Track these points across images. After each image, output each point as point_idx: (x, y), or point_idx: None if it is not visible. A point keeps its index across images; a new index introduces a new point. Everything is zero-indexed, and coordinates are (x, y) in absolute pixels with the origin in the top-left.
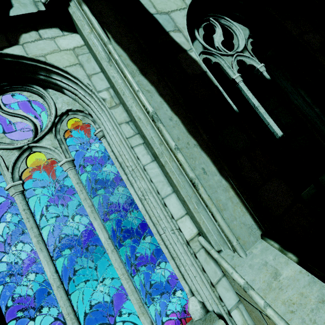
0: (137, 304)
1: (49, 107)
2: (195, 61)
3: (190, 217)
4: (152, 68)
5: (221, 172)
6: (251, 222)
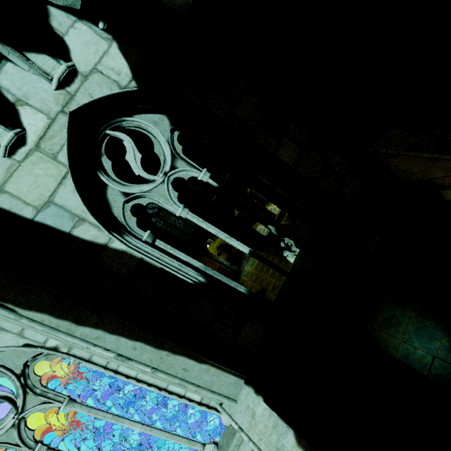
0: (187, 444)
1: (1, 372)
2: (124, 252)
3: None
4: (85, 310)
5: (199, 360)
6: (235, 379)
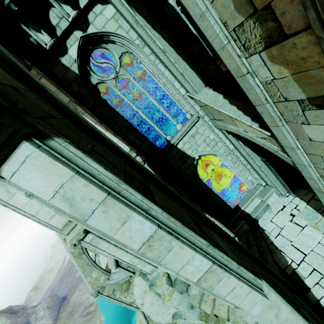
0: (171, 119)
1: (112, 54)
2: (173, 7)
3: (183, 87)
4: (157, 24)
5: (191, 67)
6: (202, 83)
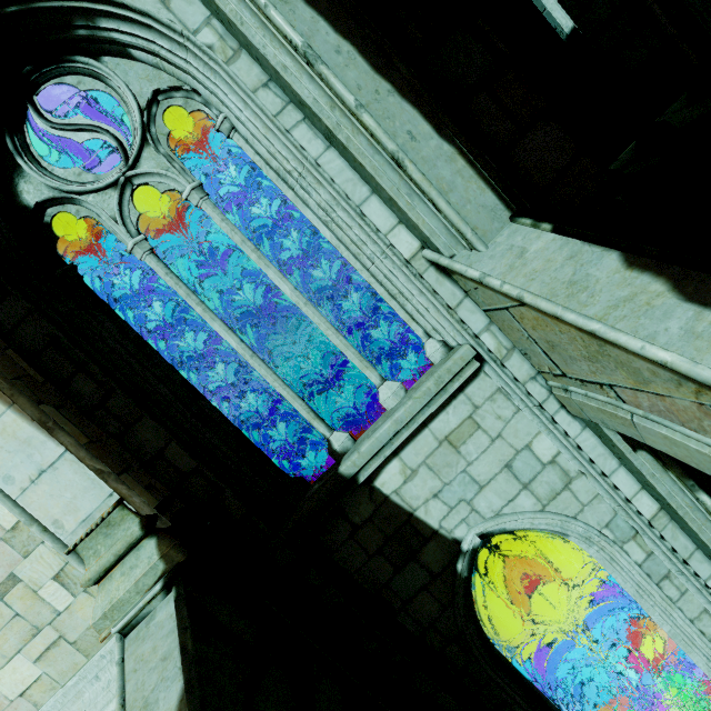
0: (356, 359)
1: (120, 97)
2: None
3: (405, 227)
4: None
5: (440, 131)
6: (495, 202)
